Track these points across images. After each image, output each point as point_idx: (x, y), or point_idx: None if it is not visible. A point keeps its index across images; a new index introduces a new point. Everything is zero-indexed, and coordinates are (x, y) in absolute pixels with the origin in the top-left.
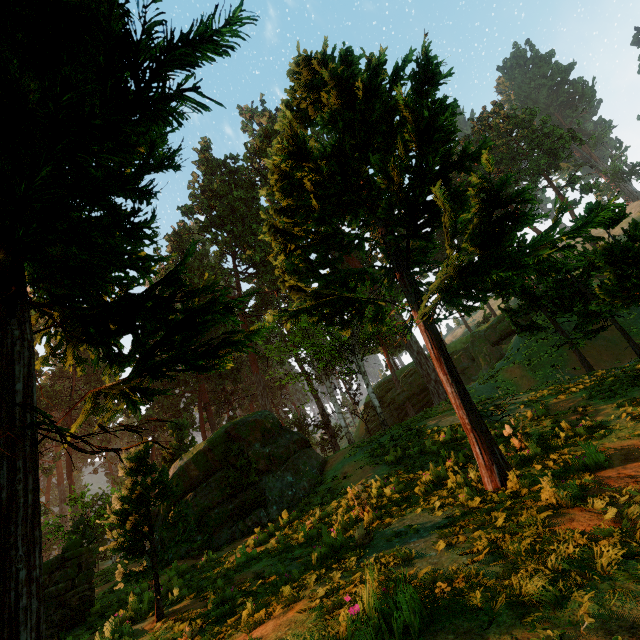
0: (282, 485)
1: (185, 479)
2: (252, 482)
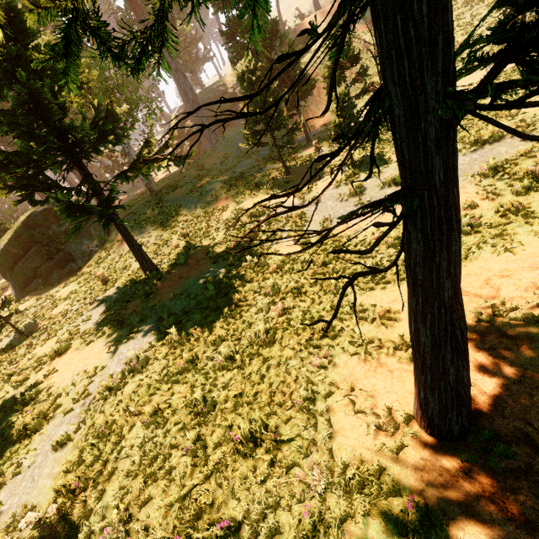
0: (82, 248)
1: (10, 256)
2: (60, 249)
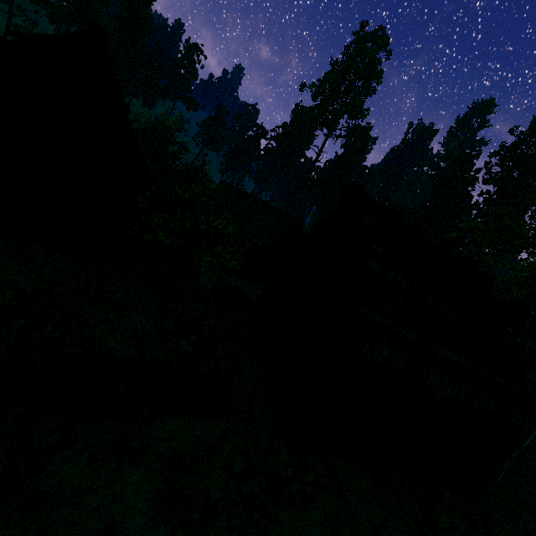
0: None
1: None
2: None
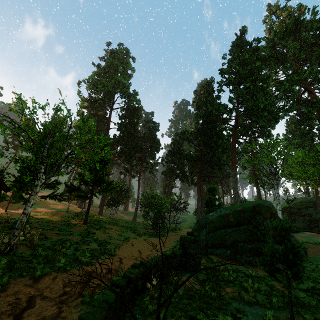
0: None
1: (226, 220)
2: (264, 240)
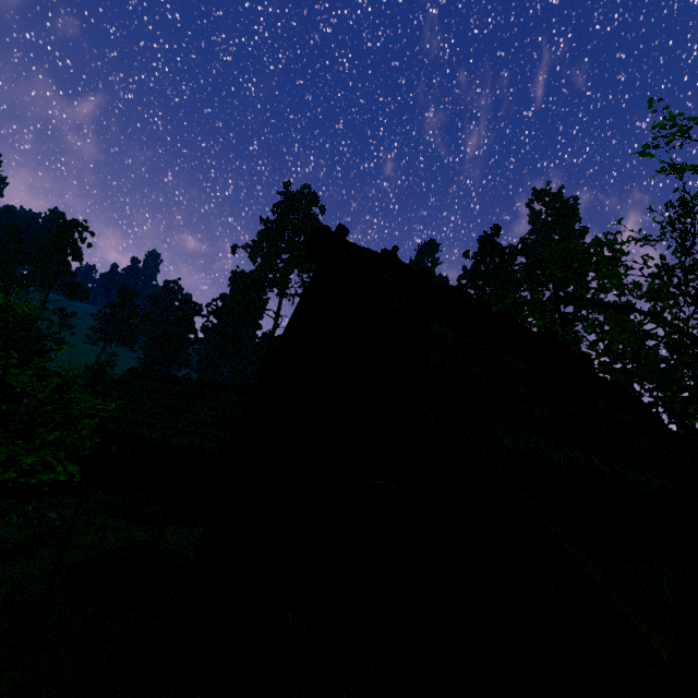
0: None
1: None
2: None
